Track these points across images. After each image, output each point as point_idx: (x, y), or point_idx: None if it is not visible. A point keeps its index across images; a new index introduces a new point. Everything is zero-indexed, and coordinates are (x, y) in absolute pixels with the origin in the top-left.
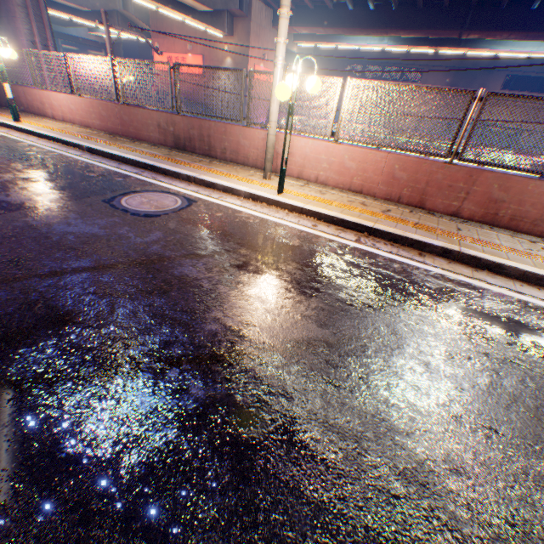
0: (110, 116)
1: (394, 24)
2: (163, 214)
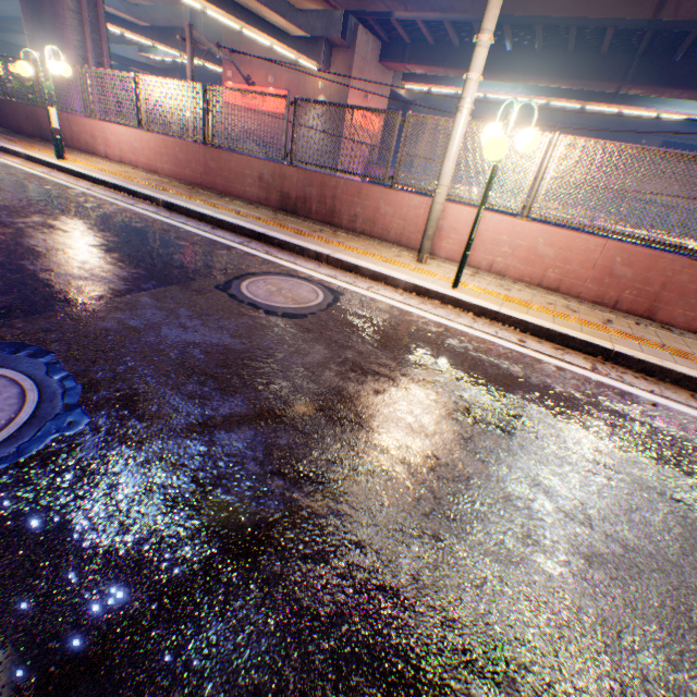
0: (190, 161)
1: (536, 69)
2: (309, 313)
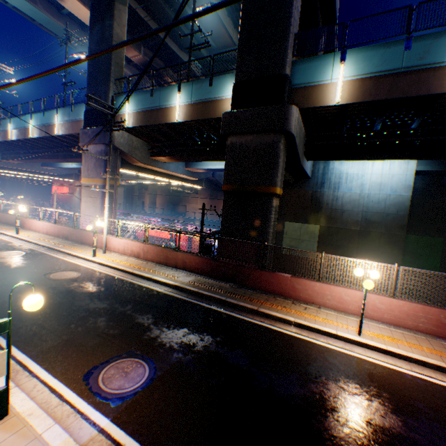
0: None
1: (137, 176)
2: None
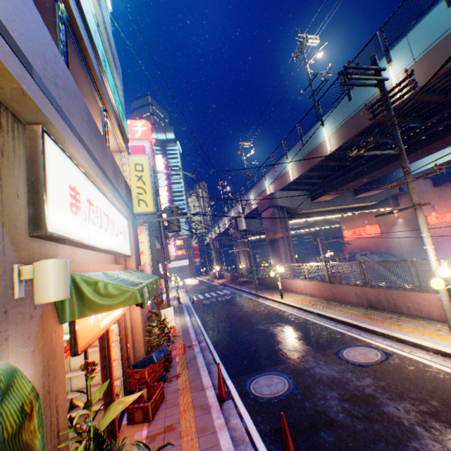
0: (325, 289)
1: None
2: (369, 364)
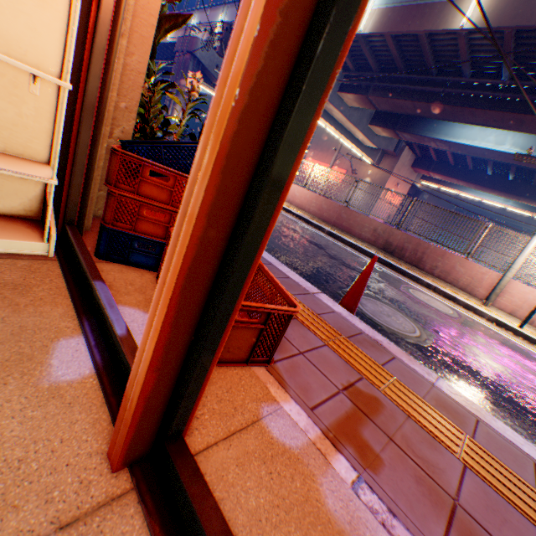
0: (329, 210)
1: (530, 195)
2: (454, 317)
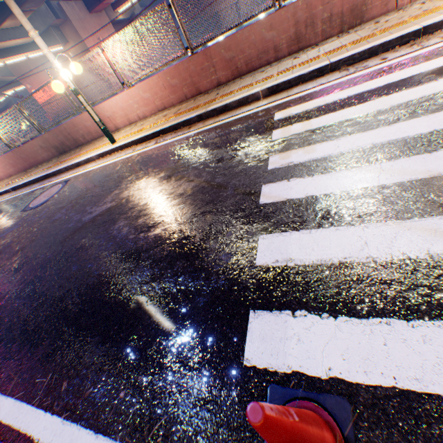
0: (16, 161)
1: None
2: (51, 198)
